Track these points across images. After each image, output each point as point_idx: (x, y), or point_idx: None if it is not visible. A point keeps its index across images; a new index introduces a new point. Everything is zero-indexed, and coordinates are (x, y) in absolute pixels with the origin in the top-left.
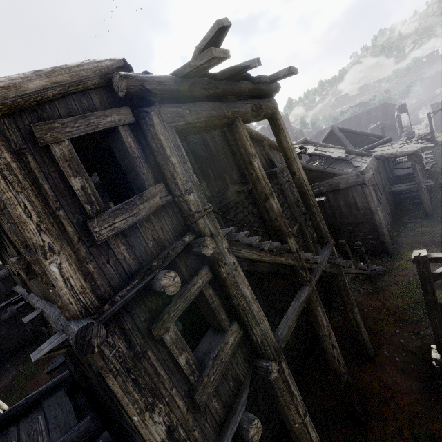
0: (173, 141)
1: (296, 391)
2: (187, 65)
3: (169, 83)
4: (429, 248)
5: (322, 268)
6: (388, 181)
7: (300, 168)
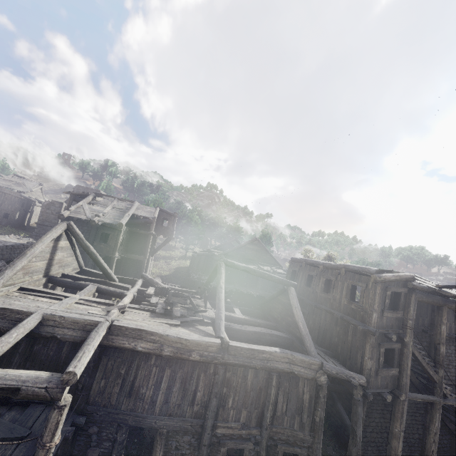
0: (415, 304)
1: (404, 418)
2: (434, 289)
3: (424, 289)
4: None
5: (453, 402)
6: None
7: None
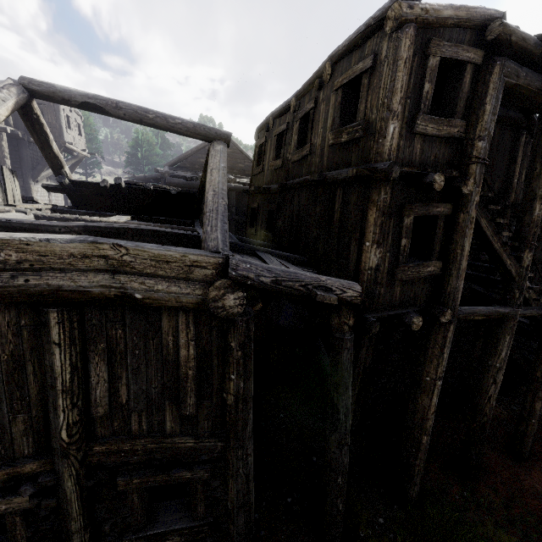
0: (498, 92)
1: (446, 356)
2: None
3: (529, 42)
4: None
5: (538, 312)
6: None
7: None
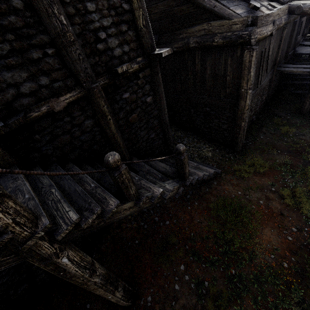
0: None
1: None
2: None
3: None
4: (281, 157)
5: None
6: (284, 58)
7: None
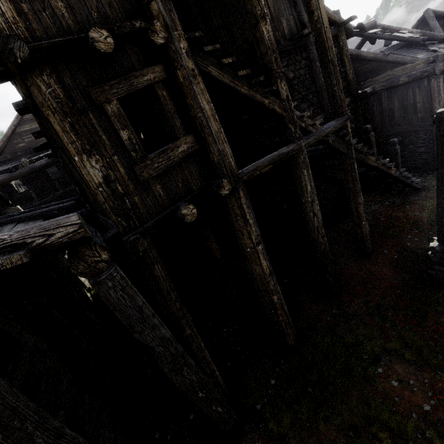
0: None
1: (252, 221)
2: None
3: None
4: None
5: (321, 135)
6: None
7: (321, 5)
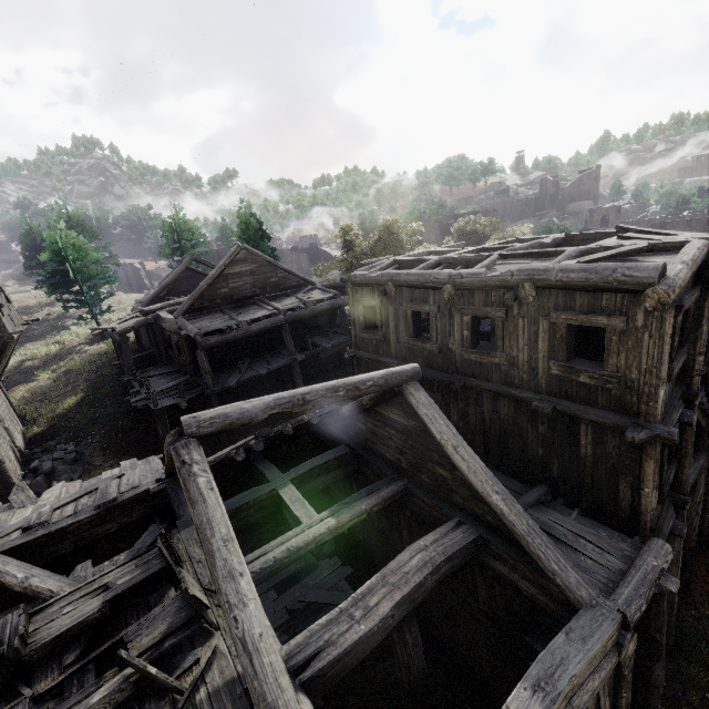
0: None
1: None
2: None
3: None
4: None
5: None
6: None
7: None
